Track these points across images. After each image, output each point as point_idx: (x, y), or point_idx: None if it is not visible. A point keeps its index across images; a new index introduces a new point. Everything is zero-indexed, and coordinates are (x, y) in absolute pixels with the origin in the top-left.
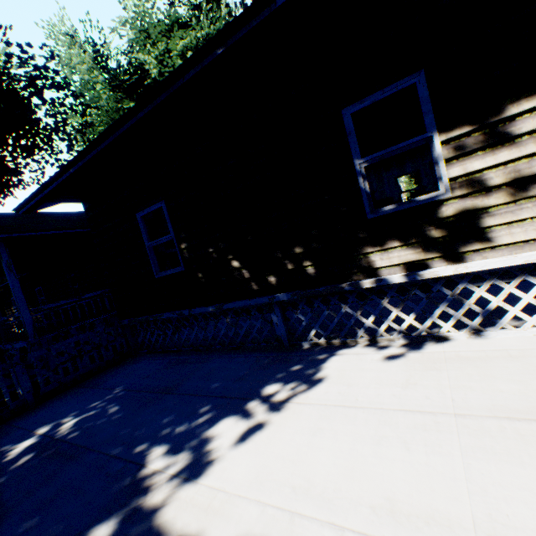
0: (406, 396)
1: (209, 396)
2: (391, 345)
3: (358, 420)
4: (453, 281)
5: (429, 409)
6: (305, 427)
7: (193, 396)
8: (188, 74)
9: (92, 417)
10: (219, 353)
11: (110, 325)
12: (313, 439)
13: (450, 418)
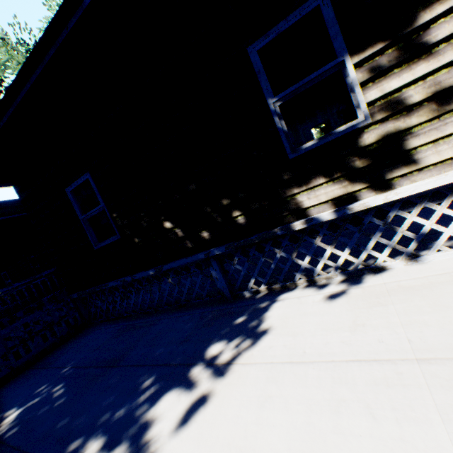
0: (357, 342)
1: (153, 365)
2: (330, 283)
3: (309, 379)
4: (383, 211)
5: (385, 355)
6: (252, 396)
7: (137, 367)
8: (70, 21)
9: (35, 406)
10: (166, 314)
11: (59, 301)
12: (262, 412)
13: (413, 366)
